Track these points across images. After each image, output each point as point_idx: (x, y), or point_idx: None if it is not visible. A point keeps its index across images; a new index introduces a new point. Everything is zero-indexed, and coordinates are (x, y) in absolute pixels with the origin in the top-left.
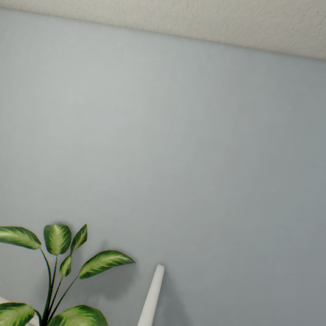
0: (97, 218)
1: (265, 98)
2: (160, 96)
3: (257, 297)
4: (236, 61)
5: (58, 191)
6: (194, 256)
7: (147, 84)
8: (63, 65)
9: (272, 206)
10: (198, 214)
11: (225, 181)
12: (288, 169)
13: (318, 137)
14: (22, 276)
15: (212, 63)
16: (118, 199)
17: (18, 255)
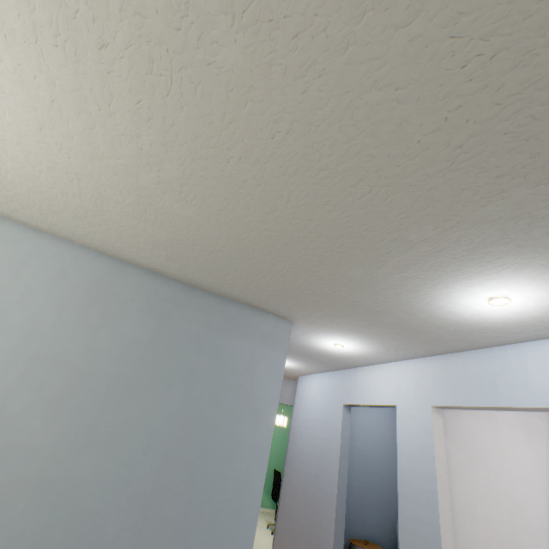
0: None
1: (132, 312)
2: None
3: None
4: (107, 270)
5: None
6: None
7: None
8: None
9: (118, 438)
10: (3, 469)
11: (61, 412)
12: (143, 391)
13: (178, 356)
14: None
15: (78, 267)
16: None
17: None
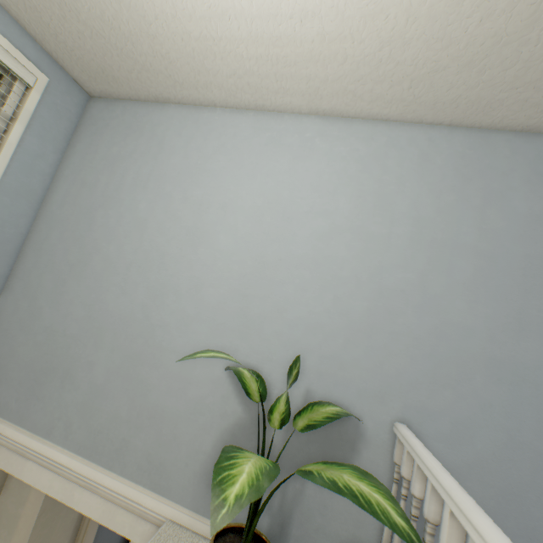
0: (294, 357)
1: (515, 185)
2: (370, 190)
3: None
4: (467, 144)
5: (232, 321)
6: (450, 407)
7: (350, 177)
8: (235, 161)
9: None
10: (447, 344)
11: (479, 295)
12: None
13: None
14: (180, 452)
15: (435, 148)
16: (323, 328)
17: (173, 419)
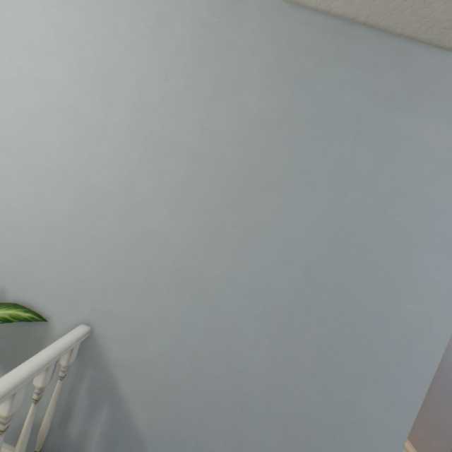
0: None
1: (253, 74)
2: (92, 59)
3: (217, 368)
4: (215, 8)
5: None
6: (134, 313)
7: (71, 35)
8: None
9: (248, 243)
10: (143, 253)
11: (185, 204)
12: (275, 190)
13: (322, 144)
14: None
15: (177, 7)
16: (23, 226)
17: None
